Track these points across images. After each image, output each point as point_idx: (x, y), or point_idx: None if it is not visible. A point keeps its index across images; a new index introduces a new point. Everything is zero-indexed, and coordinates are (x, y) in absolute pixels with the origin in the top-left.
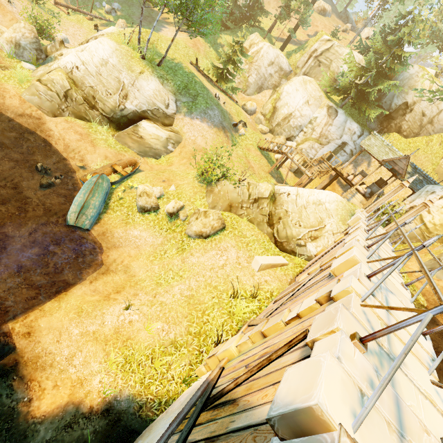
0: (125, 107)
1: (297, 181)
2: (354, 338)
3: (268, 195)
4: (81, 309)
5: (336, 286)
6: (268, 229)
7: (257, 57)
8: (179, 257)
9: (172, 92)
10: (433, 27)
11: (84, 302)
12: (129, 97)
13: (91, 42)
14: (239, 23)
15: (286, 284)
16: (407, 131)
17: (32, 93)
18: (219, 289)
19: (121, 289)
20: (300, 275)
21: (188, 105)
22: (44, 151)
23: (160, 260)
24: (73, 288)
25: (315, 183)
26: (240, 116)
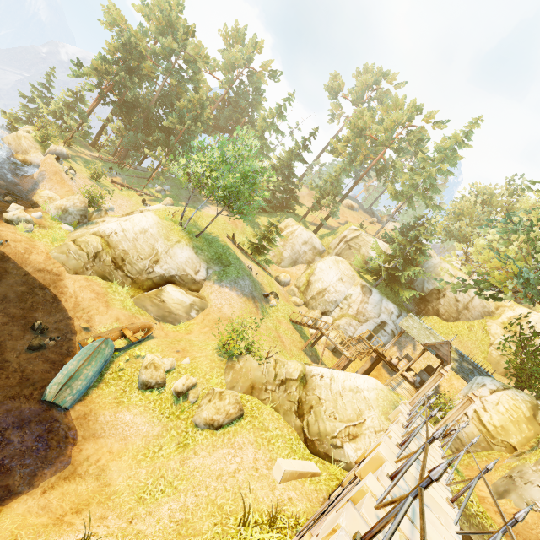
0: (153, 271)
1: (336, 361)
2: (355, 537)
3: (297, 376)
4: (15, 538)
5: (355, 488)
6: (297, 421)
7: (291, 236)
8: (178, 457)
9: (205, 261)
10: (446, 228)
11: (24, 525)
12: (160, 262)
13: (137, 214)
14: (276, 209)
15: (318, 505)
16: (446, 315)
17: (61, 251)
18: (226, 510)
19: (84, 507)
20: (335, 490)
21: (219, 273)
22: (50, 308)
23: (151, 461)
24: (15, 500)
25: (358, 365)
26: (272, 287)
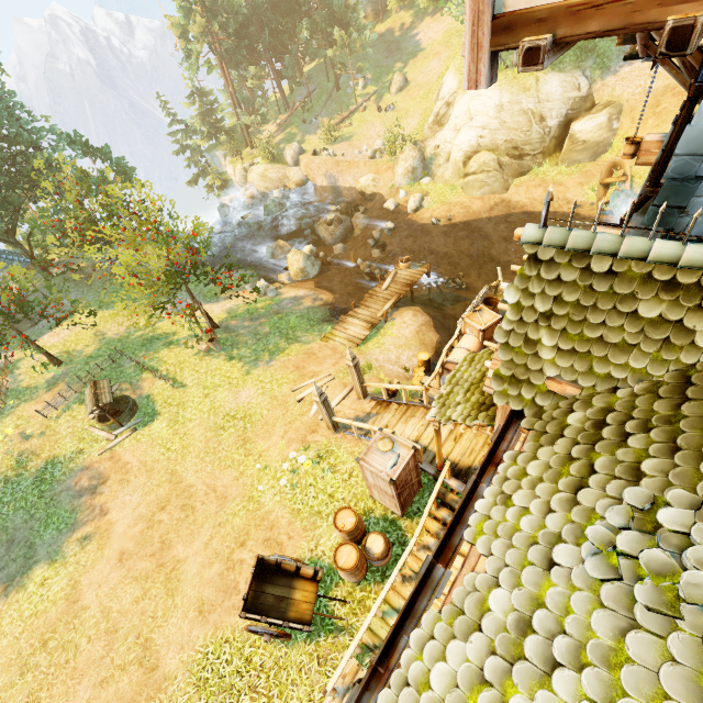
0: (549, 128)
1: None
2: None
3: None
4: None
5: None
6: None
7: None
8: None
9: (574, 69)
10: None
11: None
12: (545, 116)
13: (460, 108)
14: None
15: None
16: None
17: (479, 188)
18: None
19: None
20: None
21: (597, 65)
22: (534, 220)
23: None
24: None
25: None
26: None
